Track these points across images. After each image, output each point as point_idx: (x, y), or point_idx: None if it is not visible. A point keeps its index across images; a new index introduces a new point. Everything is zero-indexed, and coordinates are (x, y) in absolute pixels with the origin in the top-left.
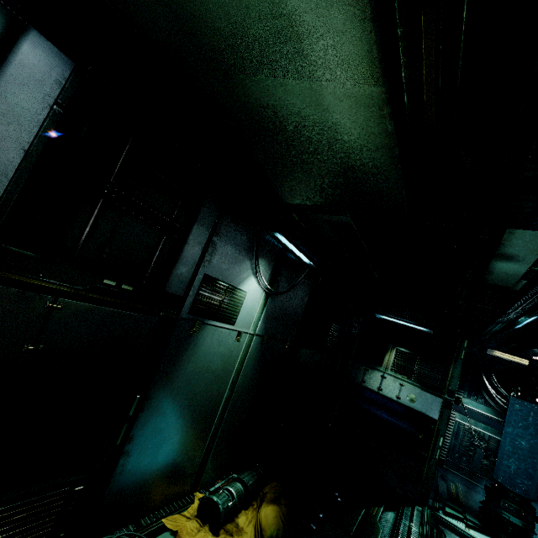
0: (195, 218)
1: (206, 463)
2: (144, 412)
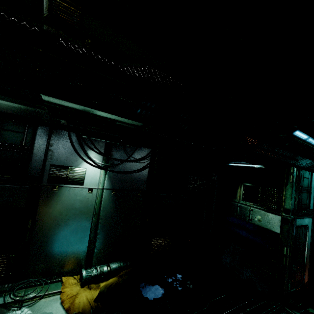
0: (34, 142)
1: (92, 255)
2: (37, 227)
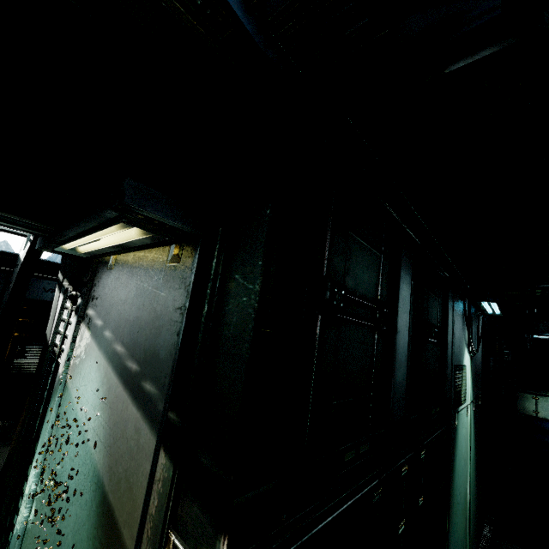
0: (447, 318)
1: None
2: (449, 522)
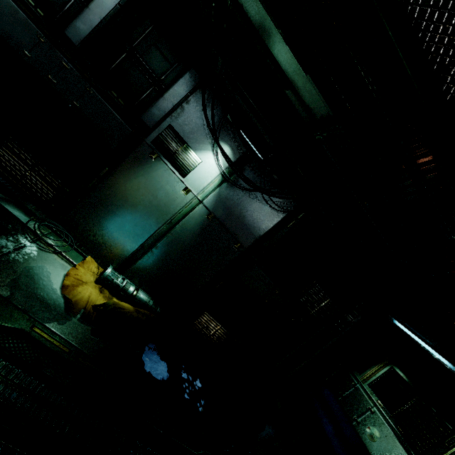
0: (173, 84)
1: (132, 264)
2: (107, 181)
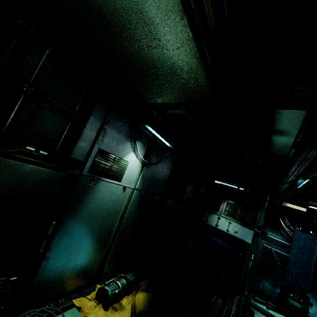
0: (91, 112)
1: (104, 267)
2: (58, 232)
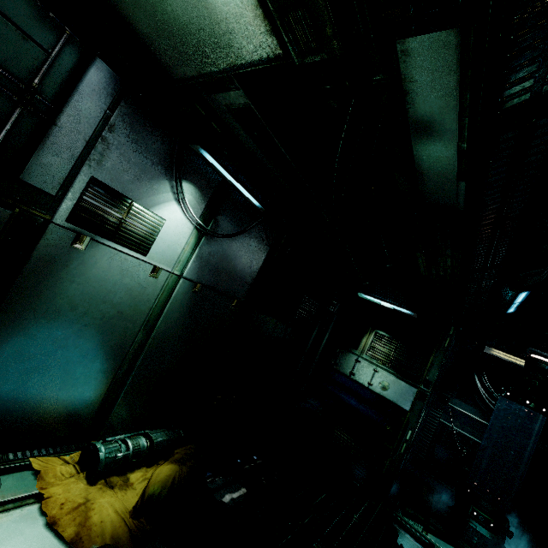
0: (69, 96)
1: (110, 411)
2: None
